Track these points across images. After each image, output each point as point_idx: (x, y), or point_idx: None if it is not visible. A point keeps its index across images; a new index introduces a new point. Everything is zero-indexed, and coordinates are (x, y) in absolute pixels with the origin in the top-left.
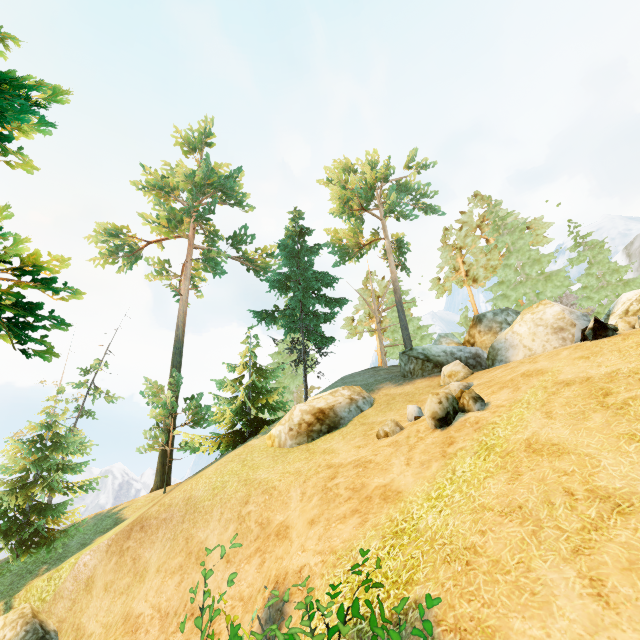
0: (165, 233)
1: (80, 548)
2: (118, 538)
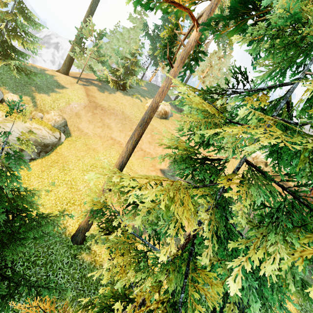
0: None
1: (49, 89)
2: (89, 106)
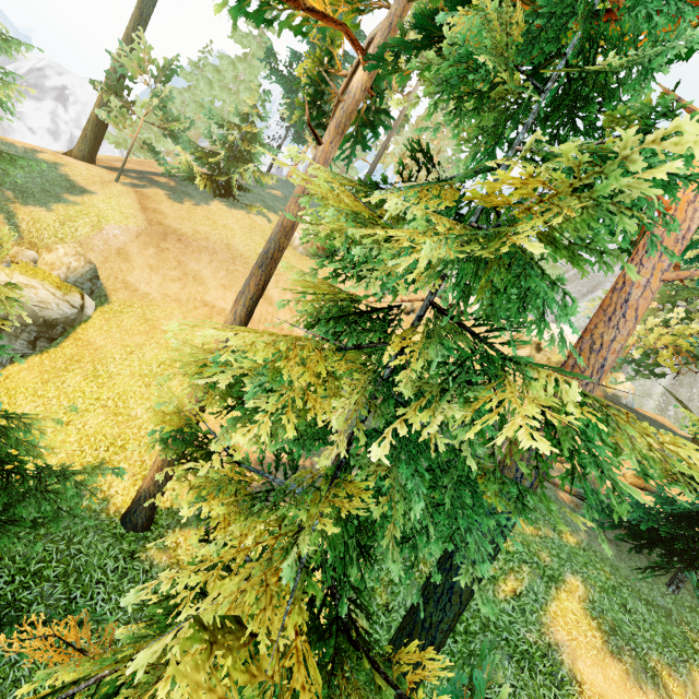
0: None
1: (49, 195)
2: (150, 233)
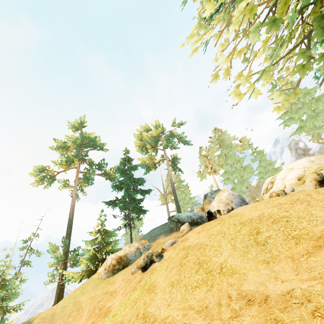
0: (65, 168)
1: None
2: None
